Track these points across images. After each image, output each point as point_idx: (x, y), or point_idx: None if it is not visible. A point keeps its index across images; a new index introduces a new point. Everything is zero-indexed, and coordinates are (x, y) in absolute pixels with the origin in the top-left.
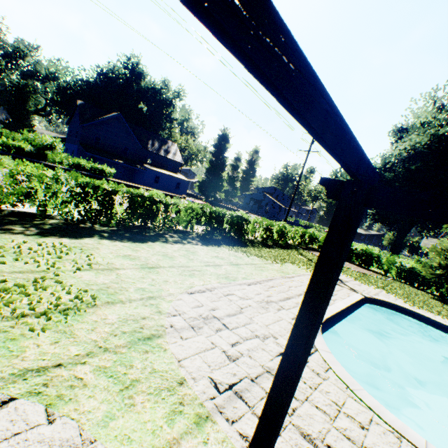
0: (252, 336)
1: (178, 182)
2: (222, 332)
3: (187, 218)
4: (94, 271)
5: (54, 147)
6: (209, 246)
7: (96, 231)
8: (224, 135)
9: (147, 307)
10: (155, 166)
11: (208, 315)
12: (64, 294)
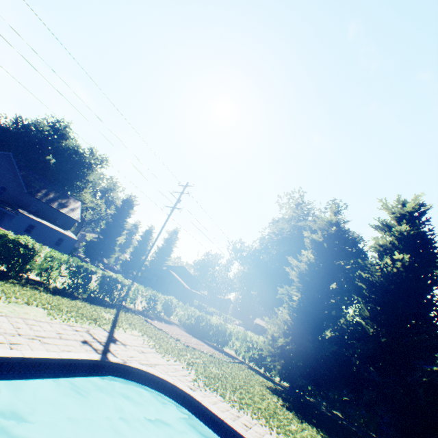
0: None
1: (62, 238)
2: None
3: None
4: None
5: None
6: None
7: None
8: (129, 200)
9: None
10: (36, 215)
11: None
12: None
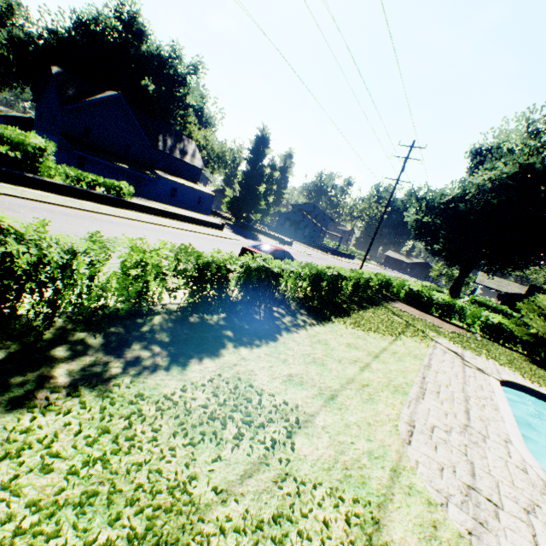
0: (524, 512)
1: (201, 196)
2: (504, 519)
3: (295, 287)
4: (302, 434)
5: (47, 151)
6: (324, 323)
7: (215, 328)
8: (264, 137)
9: (413, 498)
10: (169, 174)
11: (462, 486)
12: (332, 509)
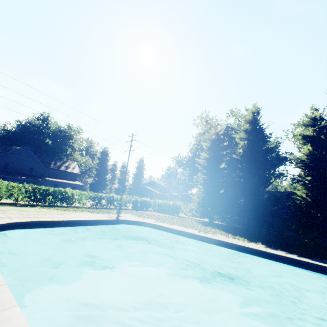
0: None
1: (74, 186)
2: None
3: (9, 192)
4: None
5: None
6: (22, 207)
7: None
8: (104, 151)
9: None
10: (55, 178)
11: None
12: None
